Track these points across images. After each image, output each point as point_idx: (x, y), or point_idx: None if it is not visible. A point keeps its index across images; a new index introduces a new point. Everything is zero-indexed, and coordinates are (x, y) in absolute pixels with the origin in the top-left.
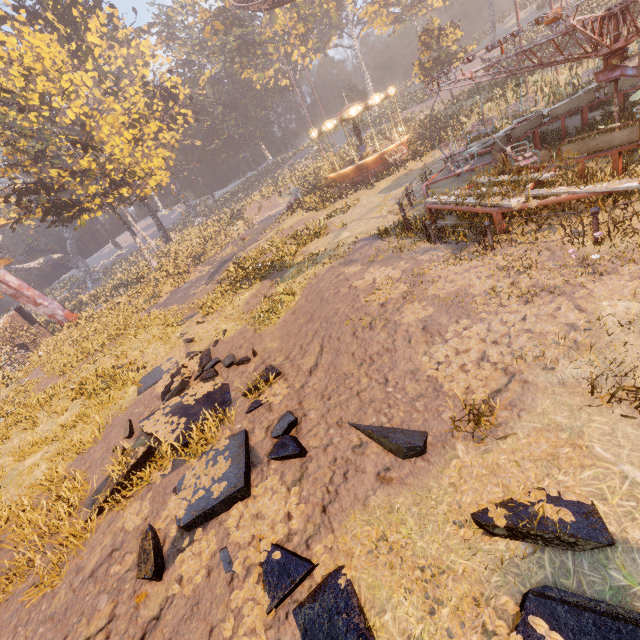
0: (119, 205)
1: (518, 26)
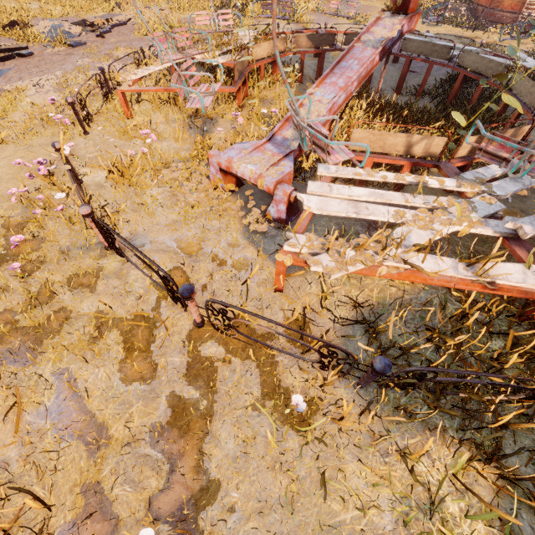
0: None
1: None
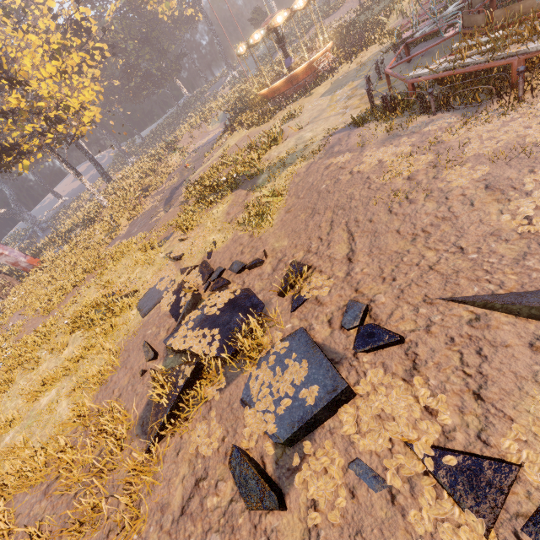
0: (56, 147)
1: None
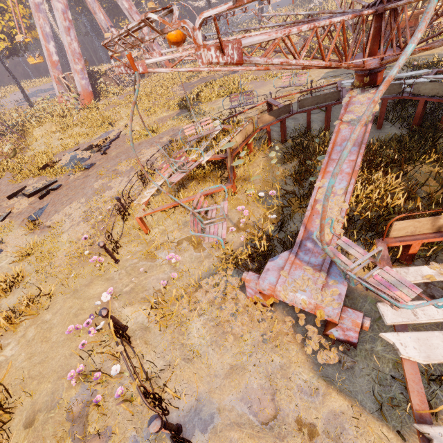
0: None
1: None
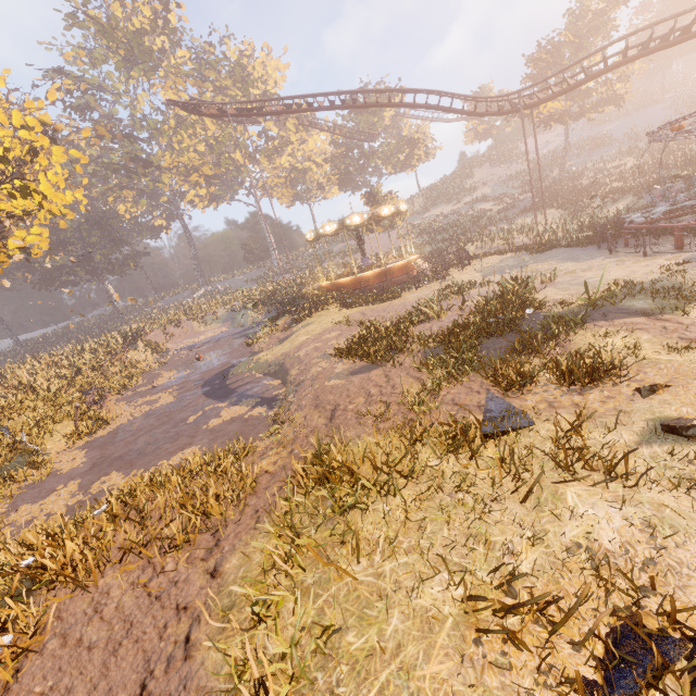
0: None
1: (530, 174)
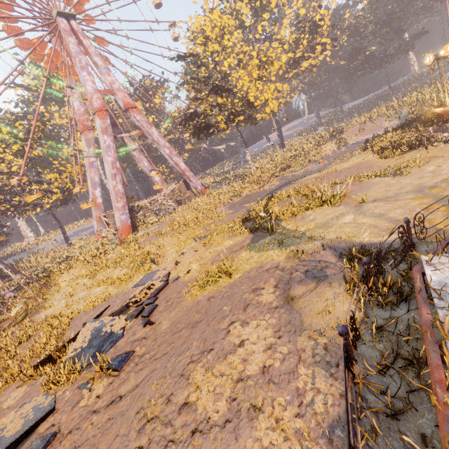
0: (247, 124)
1: None
